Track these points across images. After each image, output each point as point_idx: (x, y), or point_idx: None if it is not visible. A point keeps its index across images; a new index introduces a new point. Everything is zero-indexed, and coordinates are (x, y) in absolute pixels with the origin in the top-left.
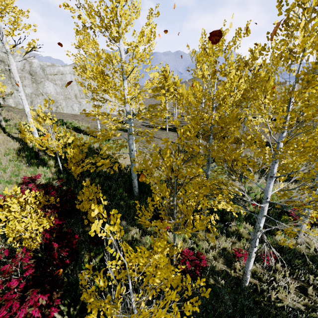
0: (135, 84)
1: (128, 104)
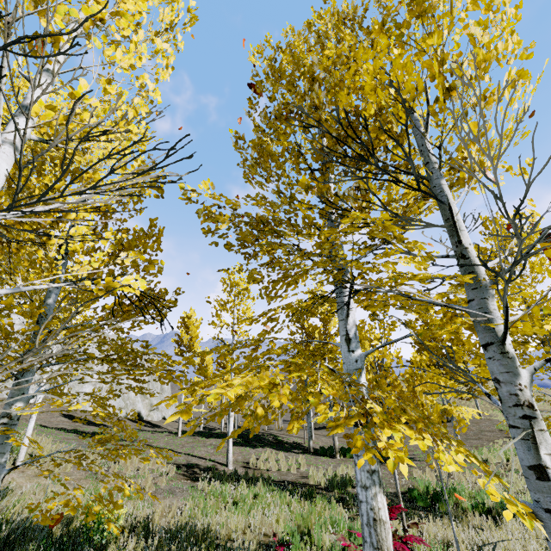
0: None
1: None
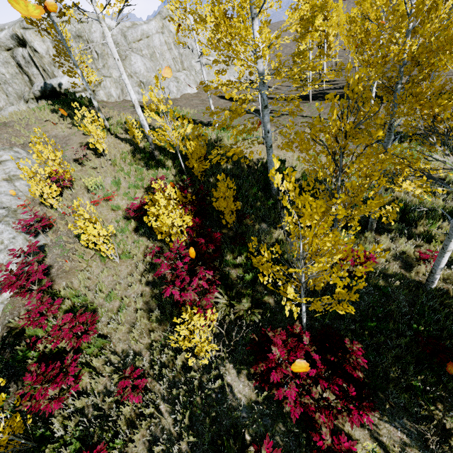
0: (269, 22)
1: (261, 60)
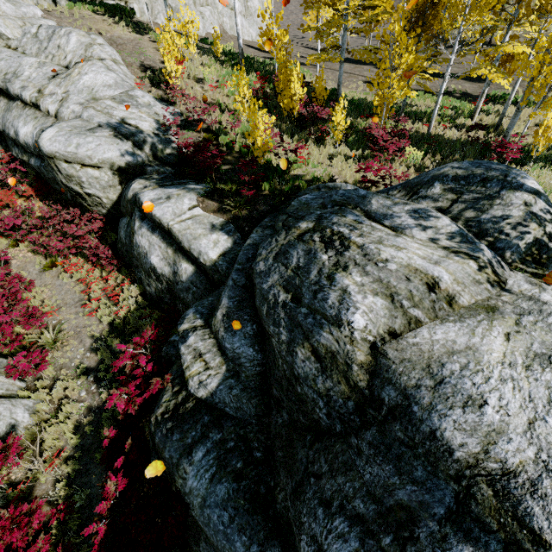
0: None
1: None
